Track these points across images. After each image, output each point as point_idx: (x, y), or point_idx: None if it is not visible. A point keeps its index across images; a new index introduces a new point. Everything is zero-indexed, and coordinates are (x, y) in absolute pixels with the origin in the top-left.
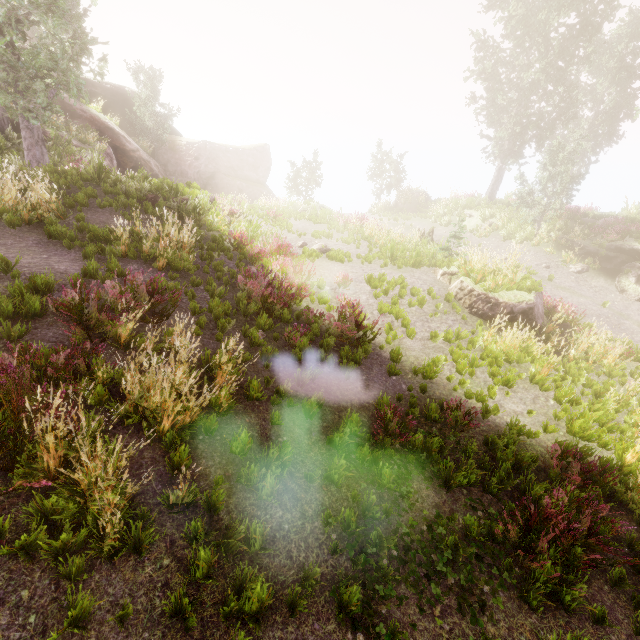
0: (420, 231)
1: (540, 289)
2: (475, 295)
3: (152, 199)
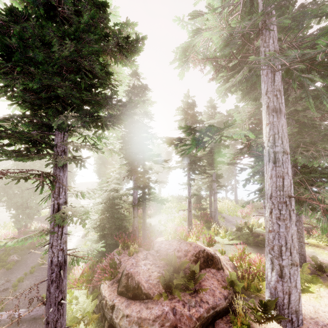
0: None
1: None
2: None
3: None
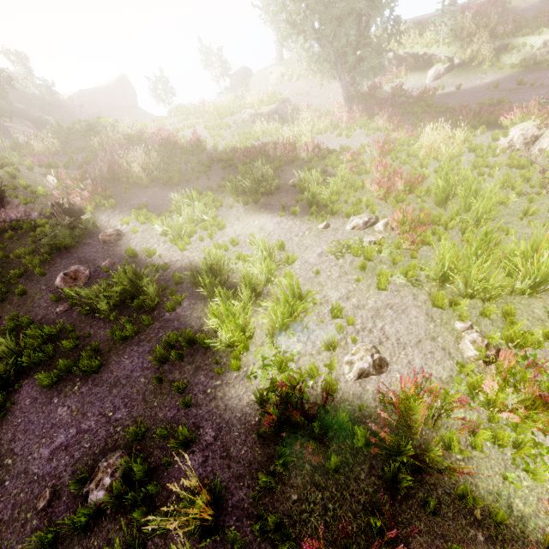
0: (235, 95)
1: (287, 101)
2: (253, 115)
3: (89, 130)
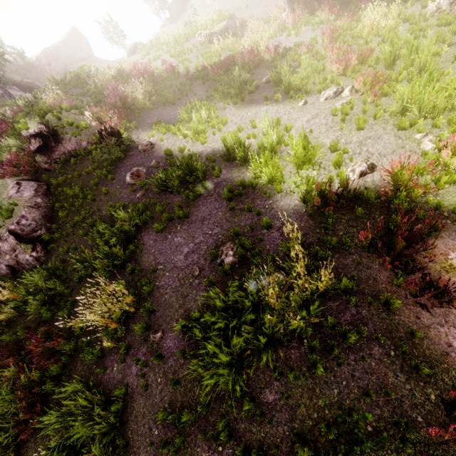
0: (184, 22)
1: (233, 16)
2: (208, 35)
3: (79, 79)
